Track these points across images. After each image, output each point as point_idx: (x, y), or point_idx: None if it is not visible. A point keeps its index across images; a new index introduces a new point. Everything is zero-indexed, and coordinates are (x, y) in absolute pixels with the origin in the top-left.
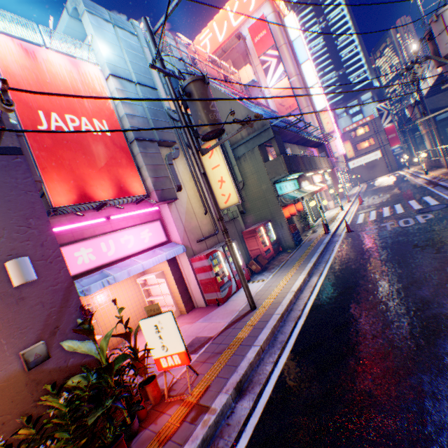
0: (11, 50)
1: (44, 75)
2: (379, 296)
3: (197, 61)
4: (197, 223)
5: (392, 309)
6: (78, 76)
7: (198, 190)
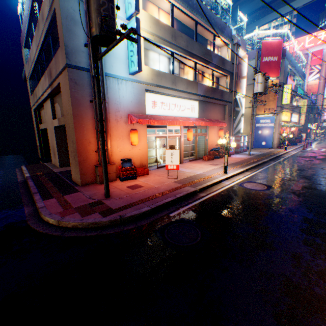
0: None
1: None
2: None
3: None
4: None
5: None
6: None
7: None
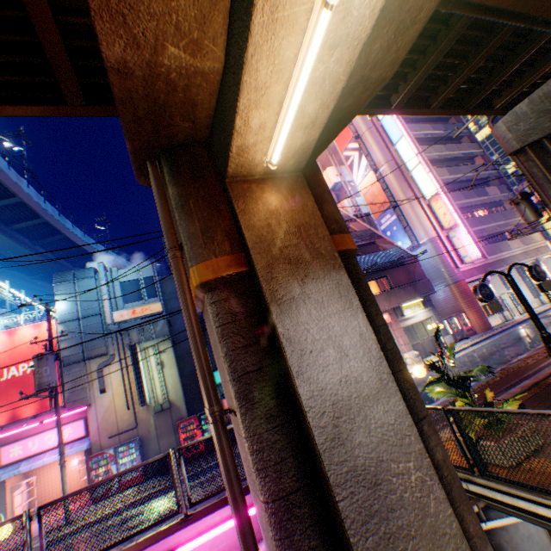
0: (2, 338)
1: (16, 344)
2: None
3: None
4: (117, 419)
5: None
6: (38, 333)
7: (125, 388)
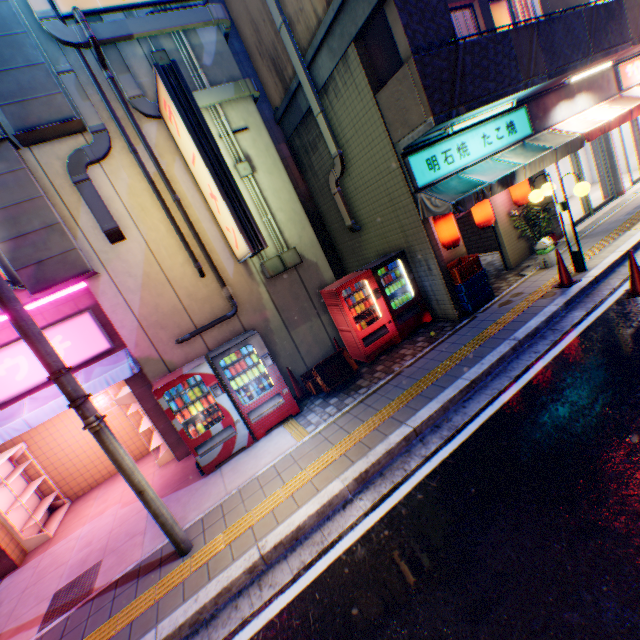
0: None
1: None
2: None
3: None
4: (179, 302)
5: None
6: None
7: (173, 226)
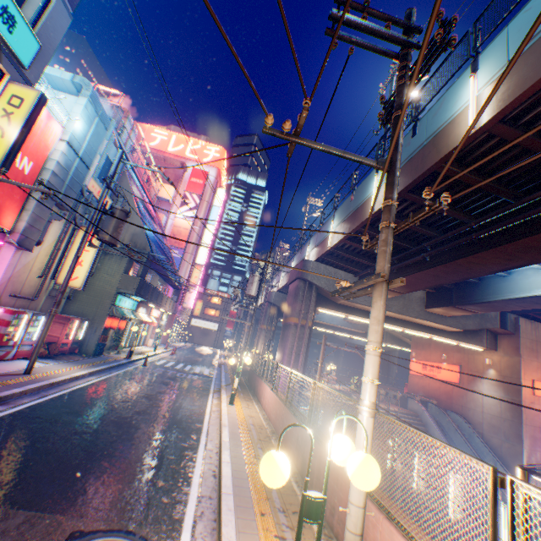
0: None
1: None
2: (128, 394)
3: (137, 152)
4: (26, 280)
5: (129, 399)
6: (45, 126)
7: (53, 255)
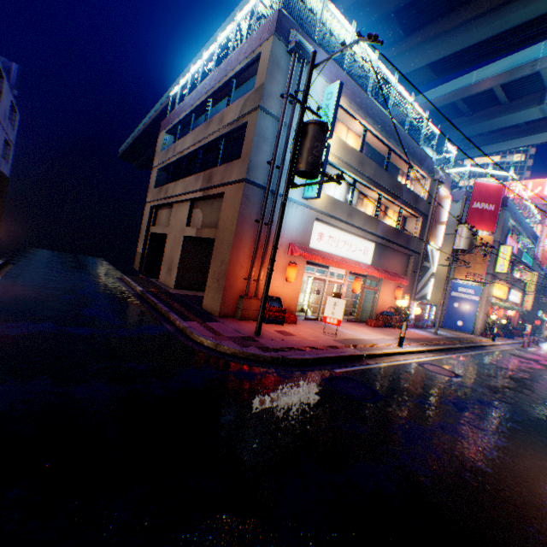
0: None
1: None
2: None
3: None
4: None
5: None
6: None
7: None
